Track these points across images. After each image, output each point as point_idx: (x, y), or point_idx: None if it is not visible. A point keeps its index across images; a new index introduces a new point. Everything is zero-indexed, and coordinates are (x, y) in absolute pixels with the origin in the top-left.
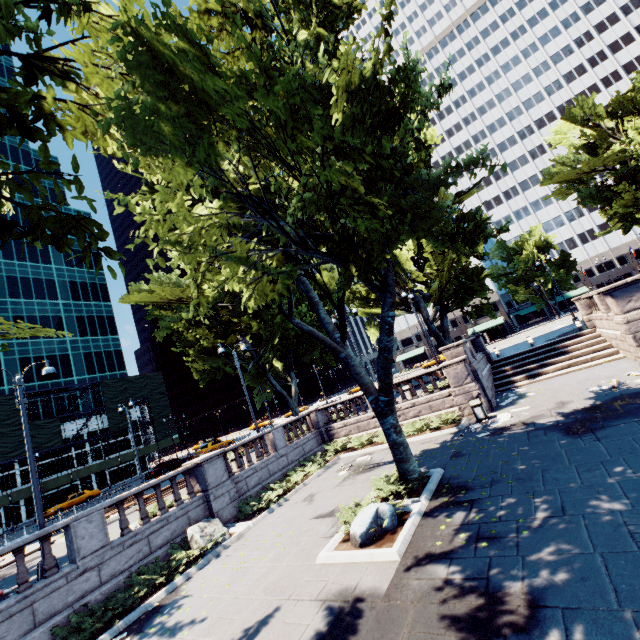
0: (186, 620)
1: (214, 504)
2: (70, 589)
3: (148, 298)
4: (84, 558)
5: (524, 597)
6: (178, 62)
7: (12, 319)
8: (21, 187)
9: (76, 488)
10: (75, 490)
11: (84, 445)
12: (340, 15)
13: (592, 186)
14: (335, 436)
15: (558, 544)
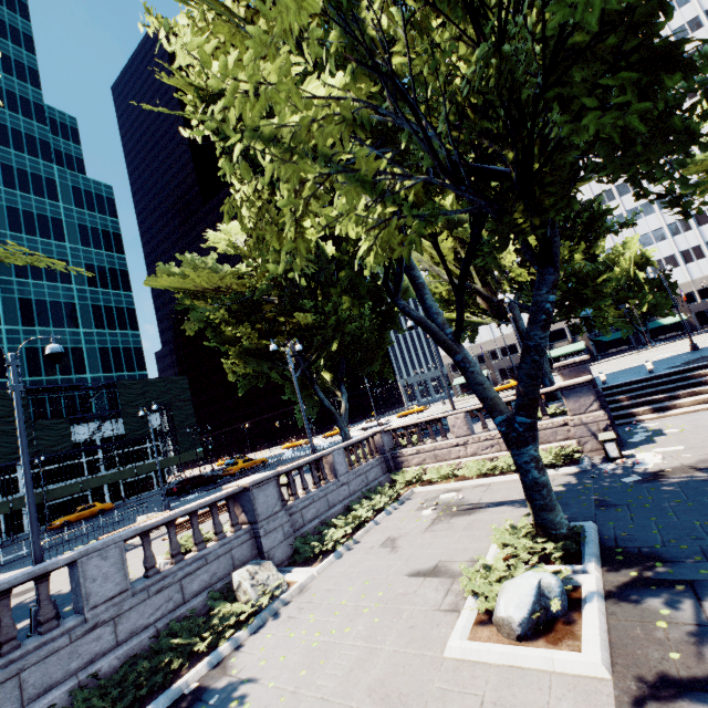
0: None
1: (264, 541)
2: (74, 651)
3: (179, 283)
4: (95, 608)
5: None
6: None
7: (18, 302)
8: None
9: (86, 499)
10: (85, 501)
11: (96, 452)
12: None
13: None
14: (404, 464)
15: None
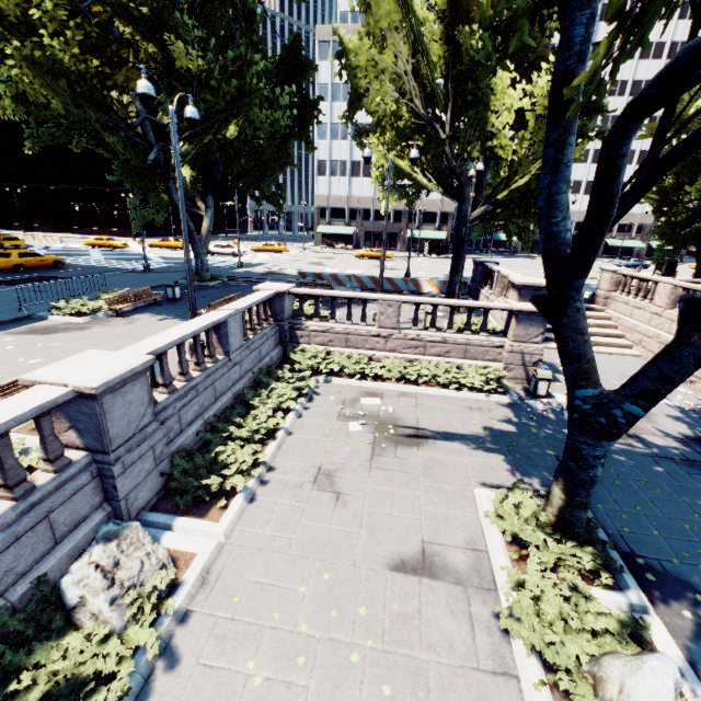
0: None
1: (121, 482)
2: None
3: None
4: None
5: None
6: None
7: None
8: None
9: None
10: None
11: None
12: None
13: None
14: (303, 340)
15: None
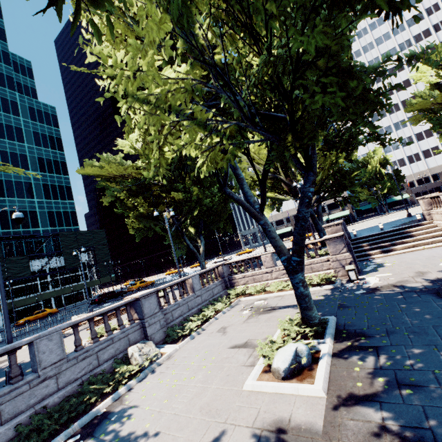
0: (132, 430)
1: (148, 330)
2: (32, 393)
3: (98, 172)
4: (44, 369)
5: None
6: None
7: None
8: None
9: (40, 306)
10: (39, 308)
11: (46, 277)
12: None
13: (440, 115)
14: (235, 284)
15: None
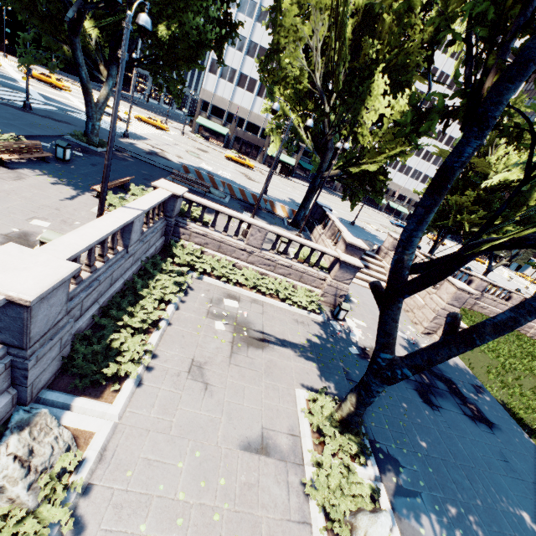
0: None
1: (32, 372)
2: None
3: None
4: None
5: None
6: None
7: None
8: None
9: None
10: None
11: None
12: None
13: None
14: (184, 236)
15: None
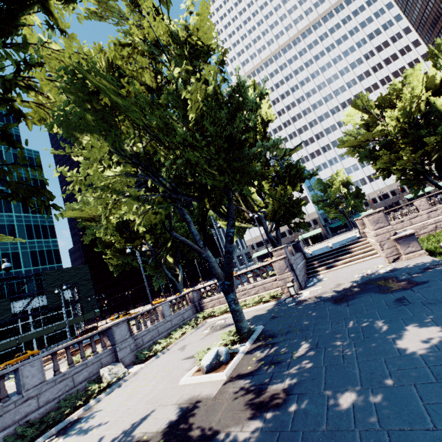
0: (95, 424)
1: (119, 354)
2: (17, 411)
3: (79, 214)
4: (28, 390)
5: (283, 391)
6: (98, 86)
7: None
8: (4, 170)
9: (21, 350)
10: (20, 351)
11: (28, 318)
12: (203, 51)
13: (367, 149)
14: (205, 308)
15: (308, 363)
